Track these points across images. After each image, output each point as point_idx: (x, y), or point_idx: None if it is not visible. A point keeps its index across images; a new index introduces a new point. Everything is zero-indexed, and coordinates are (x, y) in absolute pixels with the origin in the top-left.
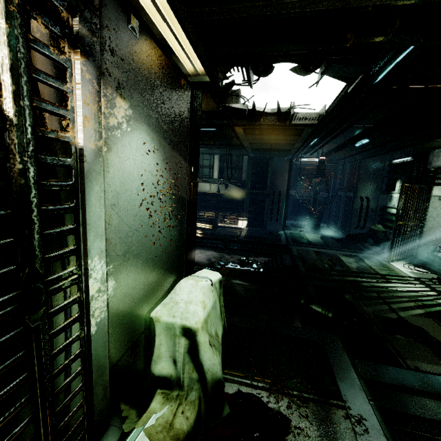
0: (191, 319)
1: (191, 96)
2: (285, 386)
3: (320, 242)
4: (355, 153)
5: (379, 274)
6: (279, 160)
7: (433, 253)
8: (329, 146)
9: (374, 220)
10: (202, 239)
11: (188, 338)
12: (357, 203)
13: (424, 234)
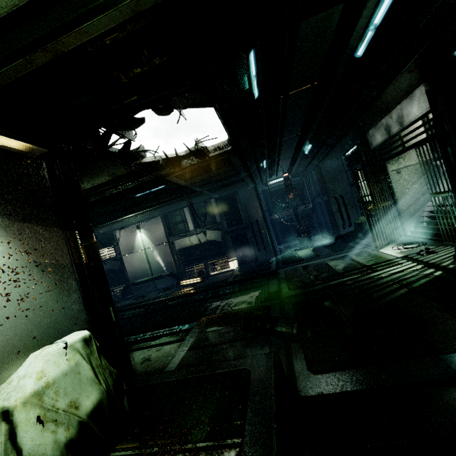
0: (12, 397)
1: (48, 168)
2: (178, 441)
3: (310, 255)
4: (310, 160)
5: (365, 267)
6: (244, 192)
7: (418, 225)
8: (286, 162)
9: (358, 214)
10: (191, 295)
11: (7, 423)
12: (334, 204)
13: (401, 210)
